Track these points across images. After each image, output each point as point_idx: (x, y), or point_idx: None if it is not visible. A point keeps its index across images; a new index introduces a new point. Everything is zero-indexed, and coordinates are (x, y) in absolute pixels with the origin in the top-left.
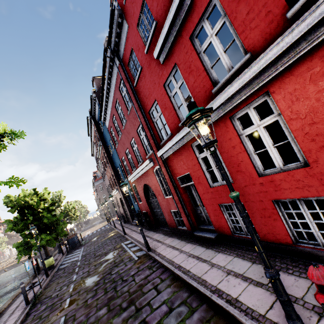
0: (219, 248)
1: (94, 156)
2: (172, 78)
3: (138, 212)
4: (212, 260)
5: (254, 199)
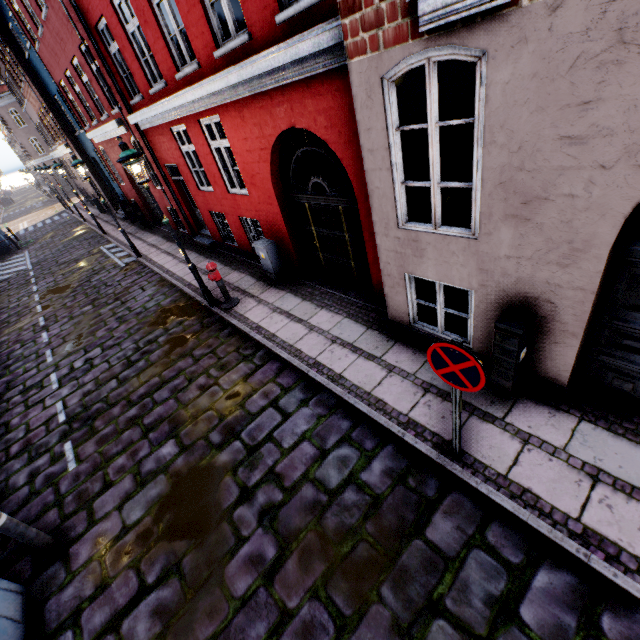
0: (211, 255)
1: None
2: (123, 1)
3: (123, 198)
4: (199, 265)
5: (230, 213)
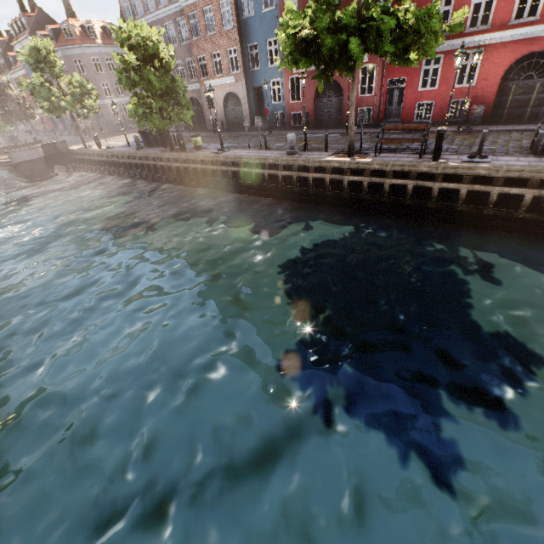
0: None
1: None
2: None
3: (273, 115)
4: None
5: (443, 99)
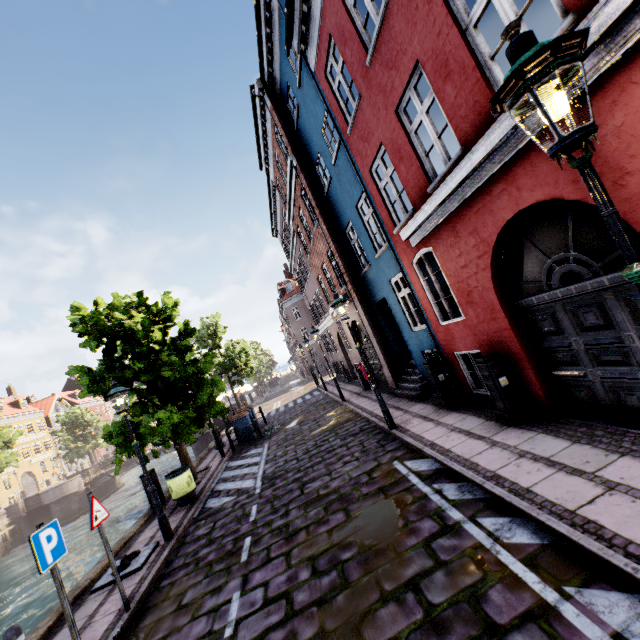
0: None
1: (278, 236)
2: None
3: (423, 358)
4: None
5: None
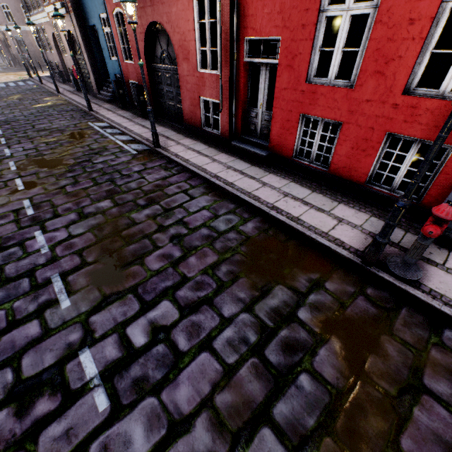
0: (270, 169)
1: None
2: None
3: (115, 79)
4: (263, 179)
5: (365, 123)
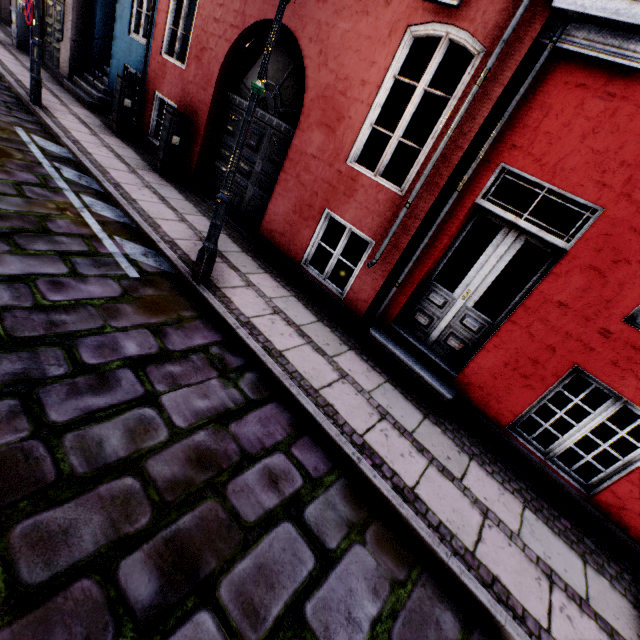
0: (464, 442)
1: None
2: None
3: (123, 73)
4: (471, 484)
5: None
